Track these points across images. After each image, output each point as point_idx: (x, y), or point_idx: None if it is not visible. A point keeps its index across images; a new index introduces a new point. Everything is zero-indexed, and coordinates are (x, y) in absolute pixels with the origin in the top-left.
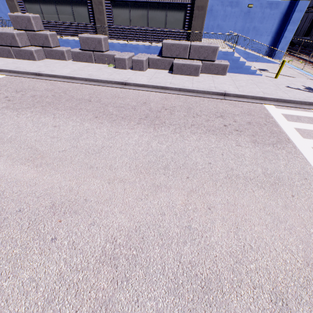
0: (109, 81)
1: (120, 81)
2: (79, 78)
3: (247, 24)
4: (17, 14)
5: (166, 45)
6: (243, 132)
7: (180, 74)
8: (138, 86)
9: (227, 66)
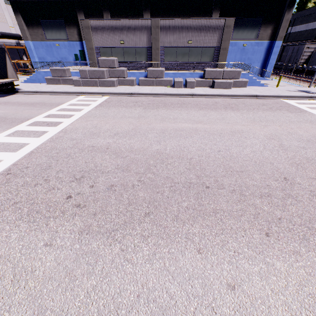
0: (182, 94)
1: (189, 93)
2: (161, 94)
3: (243, 56)
4: (105, 58)
5: (207, 72)
6: (281, 109)
7: (219, 88)
8: (201, 96)
9: (247, 82)
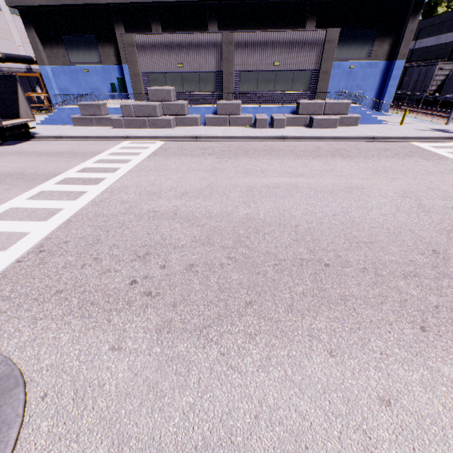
0: (268, 137)
1: (278, 136)
2: (238, 137)
3: (350, 82)
4: (158, 88)
5: (302, 105)
6: (412, 156)
7: (319, 128)
8: (295, 139)
9: (358, 118)
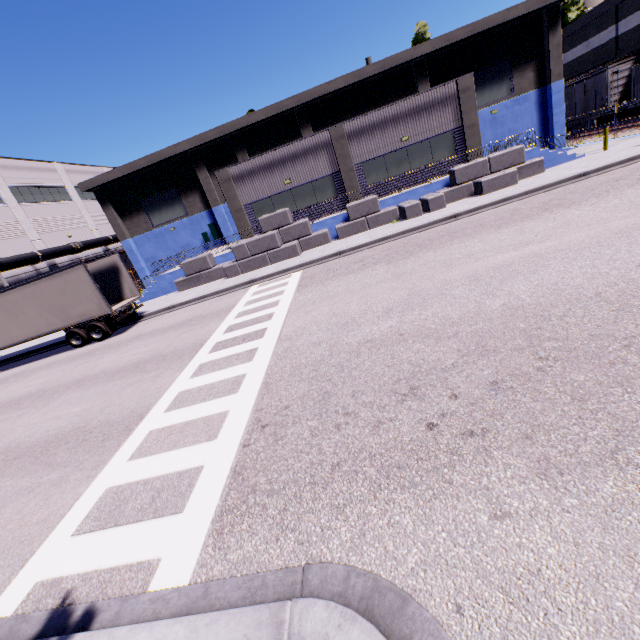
0: (434, 222)
1: (447, 216)
2: (394, 236)
3: (498, 130)
4: (270, 214)
5: (458, 172)
6: None
7: (493, 191)
8: (471, 212)
9: (542, 162)
